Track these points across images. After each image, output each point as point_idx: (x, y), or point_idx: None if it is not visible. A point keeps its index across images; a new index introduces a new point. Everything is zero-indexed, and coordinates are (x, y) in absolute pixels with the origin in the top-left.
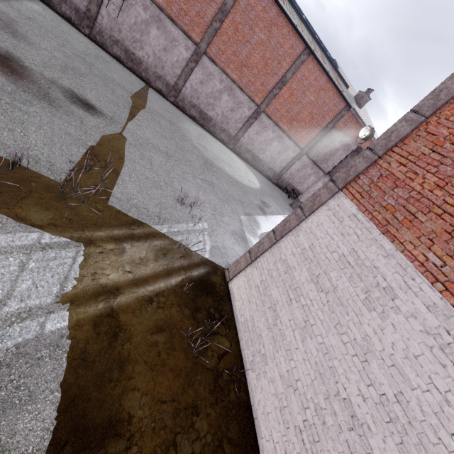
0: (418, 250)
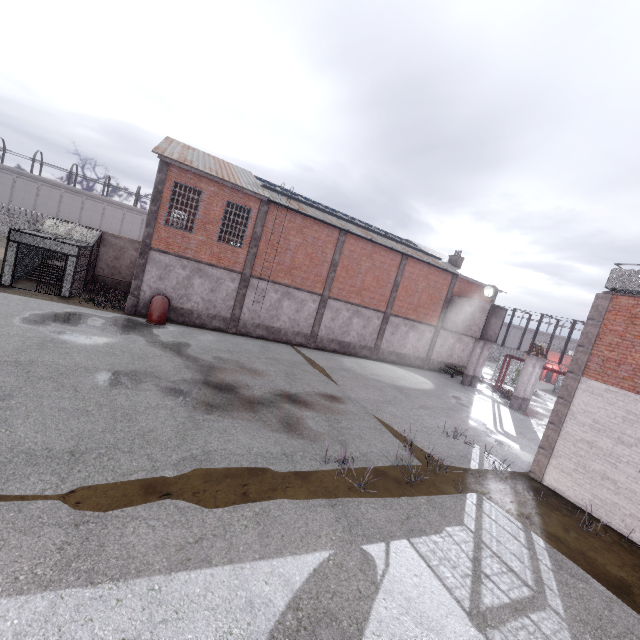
0: None
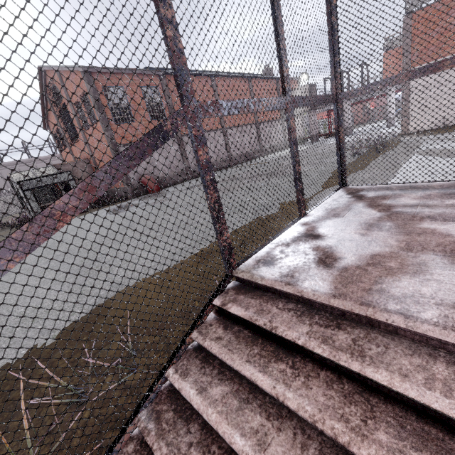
0: (454, 50)
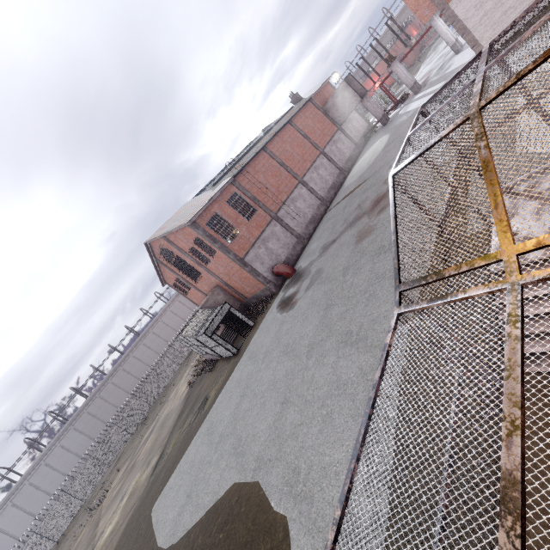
0: None
